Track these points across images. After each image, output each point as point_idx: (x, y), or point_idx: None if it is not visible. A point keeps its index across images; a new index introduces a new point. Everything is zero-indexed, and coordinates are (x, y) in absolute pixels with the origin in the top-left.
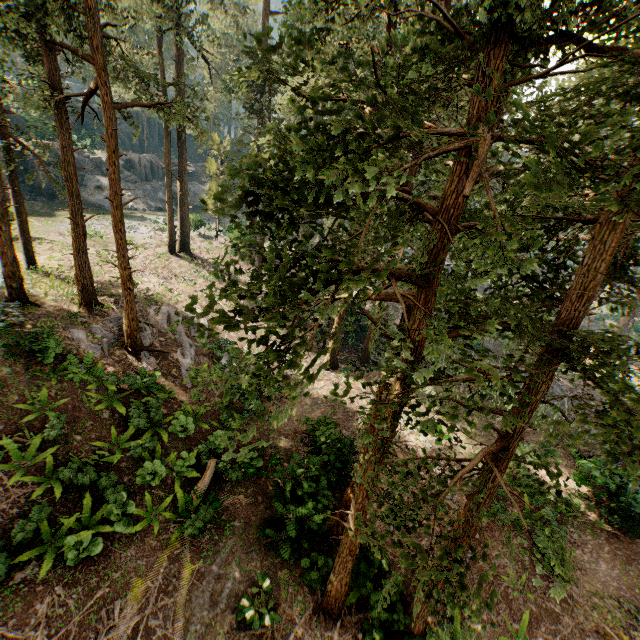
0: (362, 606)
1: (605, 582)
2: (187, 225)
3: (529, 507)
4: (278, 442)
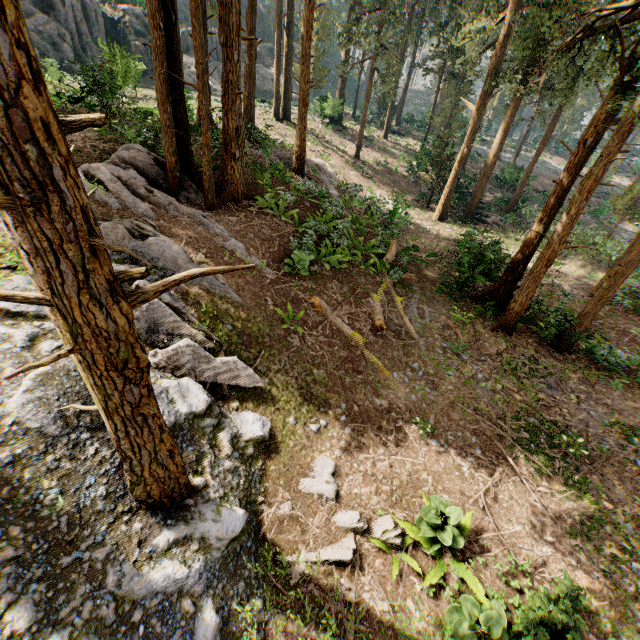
0: (525, 332)
1: None
2: (290, 89)
3: None
4: (420, 255)
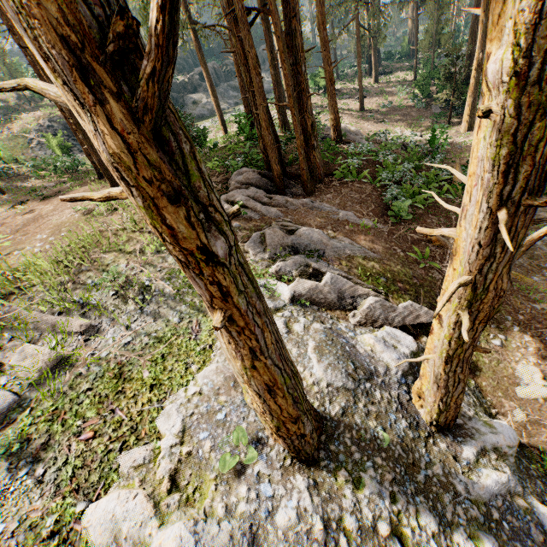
0: None
1: None
2: None
3: None
4: None
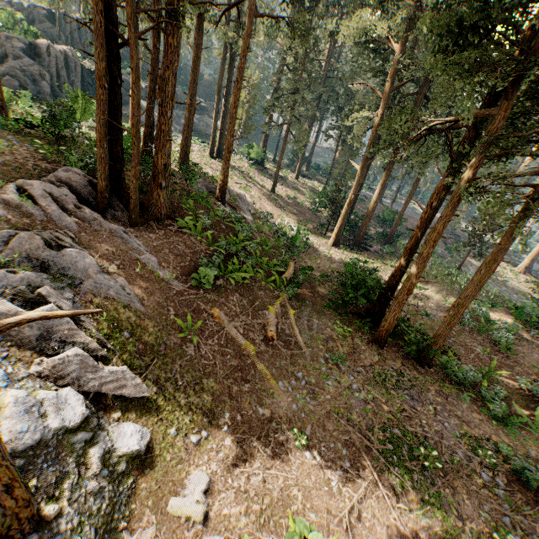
0: (395, 346)
1: (537, 361)
2: (224, 136)
3: (485, 325)
4: (315, 274)
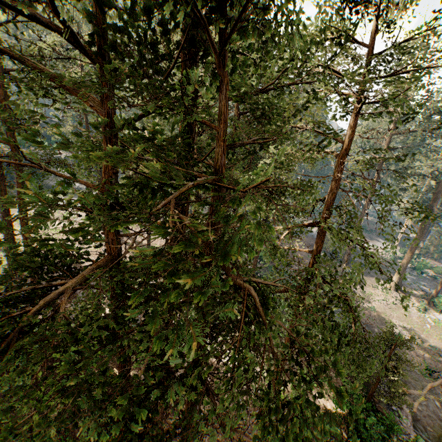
0: None
1: None
2: None
3: None
4: None
